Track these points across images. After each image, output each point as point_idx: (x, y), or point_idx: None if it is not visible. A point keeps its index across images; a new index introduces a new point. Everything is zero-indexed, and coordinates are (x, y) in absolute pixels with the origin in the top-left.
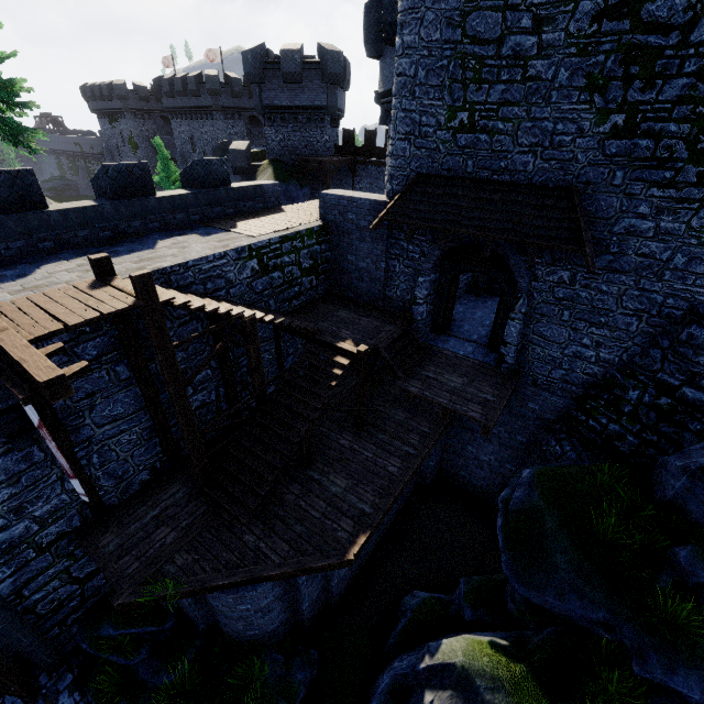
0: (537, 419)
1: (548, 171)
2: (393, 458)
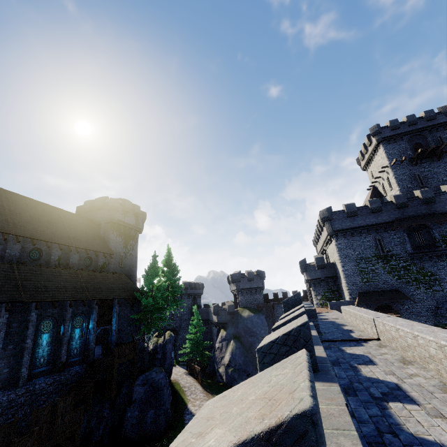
0: None
1: (389, 287)
2: None
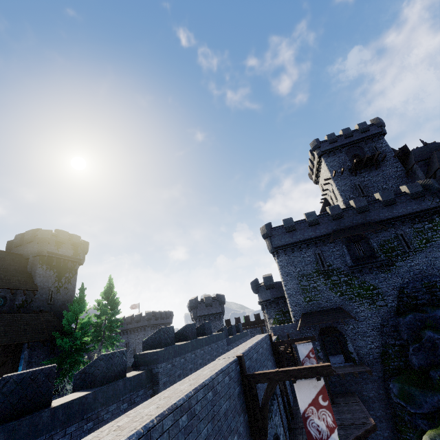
0: (379, 378)
1: (332, 305)
2: (354, 406)
